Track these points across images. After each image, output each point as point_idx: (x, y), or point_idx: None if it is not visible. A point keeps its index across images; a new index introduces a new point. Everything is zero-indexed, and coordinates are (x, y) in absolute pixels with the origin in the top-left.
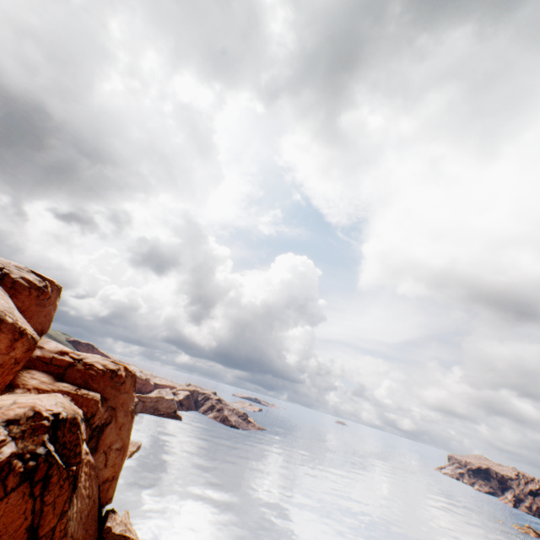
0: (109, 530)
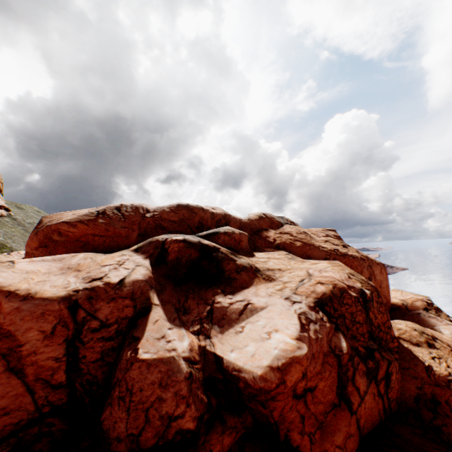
0: None
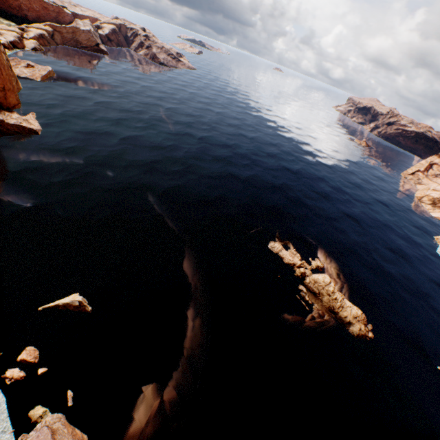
0: (2, 121)
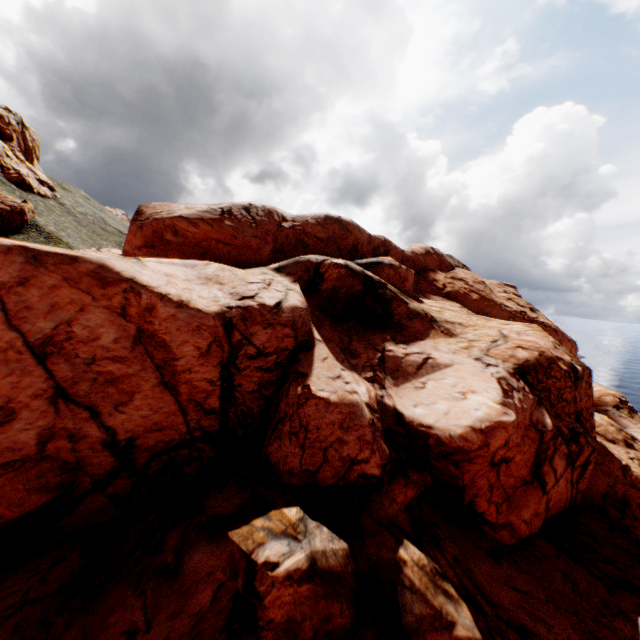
0: None
